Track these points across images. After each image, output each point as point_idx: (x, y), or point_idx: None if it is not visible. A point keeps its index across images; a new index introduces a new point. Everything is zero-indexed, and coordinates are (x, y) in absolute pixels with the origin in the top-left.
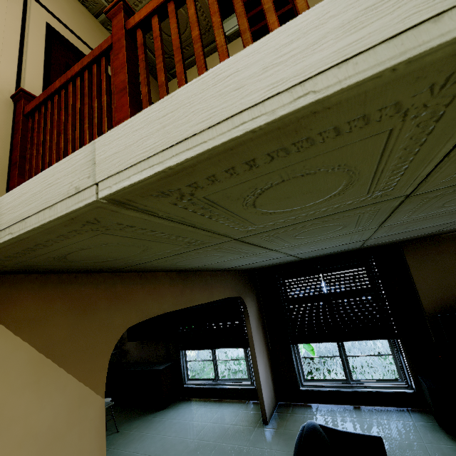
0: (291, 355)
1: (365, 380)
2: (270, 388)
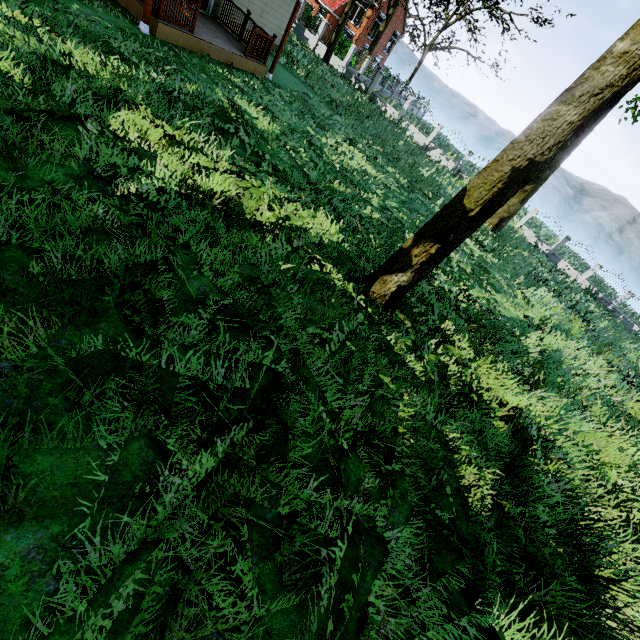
0: None
1: None
2: None
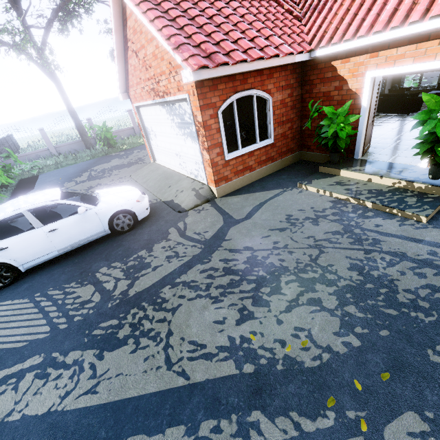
0: (401, 80)
1: (424, 86)
2: (388, 90)
